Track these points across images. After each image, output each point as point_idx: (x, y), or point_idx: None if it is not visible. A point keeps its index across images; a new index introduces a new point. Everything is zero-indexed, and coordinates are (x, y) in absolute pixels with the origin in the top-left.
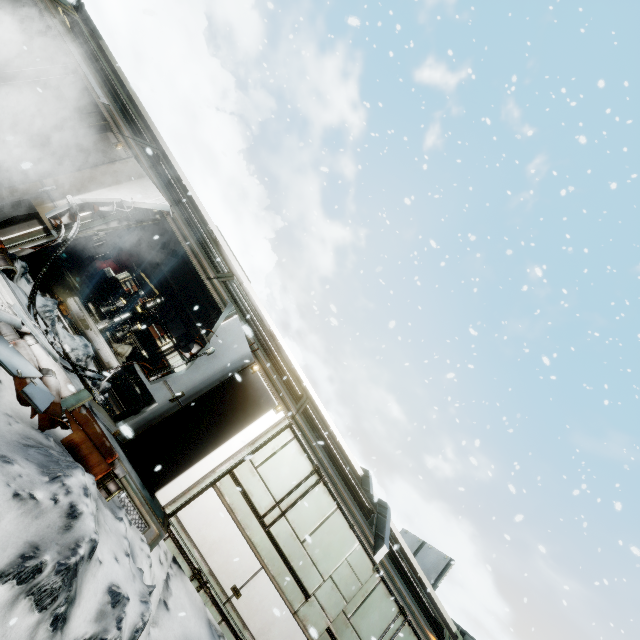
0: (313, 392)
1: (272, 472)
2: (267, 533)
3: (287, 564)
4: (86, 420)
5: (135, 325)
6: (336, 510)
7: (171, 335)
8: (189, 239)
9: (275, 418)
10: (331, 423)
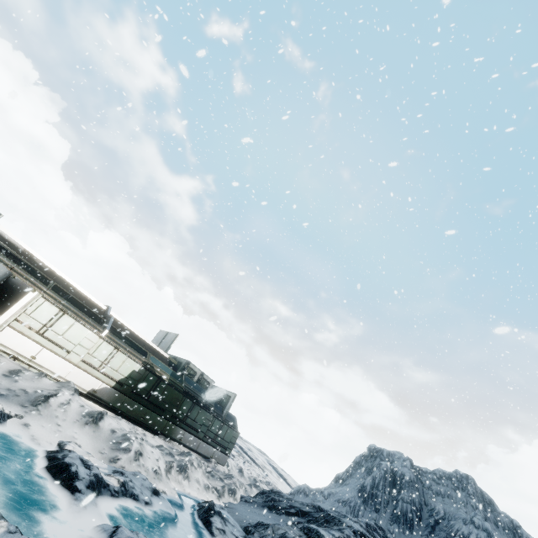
0: (66, 276)
1: (38, 315)
2: (43, 336)
3: (56, 344)
4: None
5: None
6: (76, 322)
7: None
8: None
9: (34, 295)
10: (82, 289)
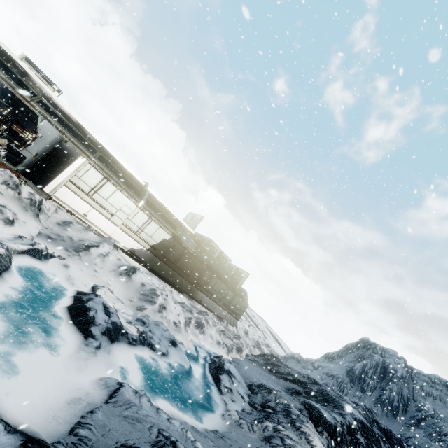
0: (111, 151)
1: (87, 179)
2: (91, 198)
3: (102, 207)
4: (2, 164)
5: (2, 126)
6: (117, 190)
7: (28, 130)
8: (8, 81)
9: (82, 160)
10: (124, 164)
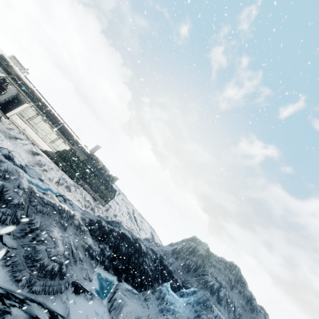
0: (47, 104)
1: (28, 113)
2: (29, 122)
3: (33, 127)
4: None
5: None
6: (43, 121)
7: None
8: None
9: (27, 105)
10: (53, 111)
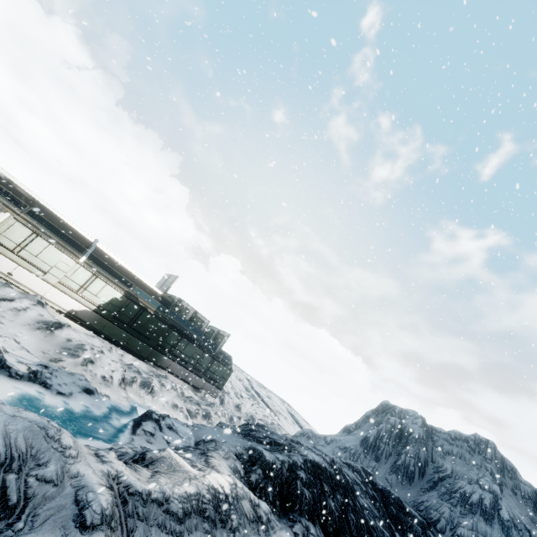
0: (50, 207)
1: (11, 235)
2: (17, 255)
3: (32, 264)
4: None
5: None
6: (50, 245)
7: None
8: None
9: (5, 215)
10: (67, 220)
